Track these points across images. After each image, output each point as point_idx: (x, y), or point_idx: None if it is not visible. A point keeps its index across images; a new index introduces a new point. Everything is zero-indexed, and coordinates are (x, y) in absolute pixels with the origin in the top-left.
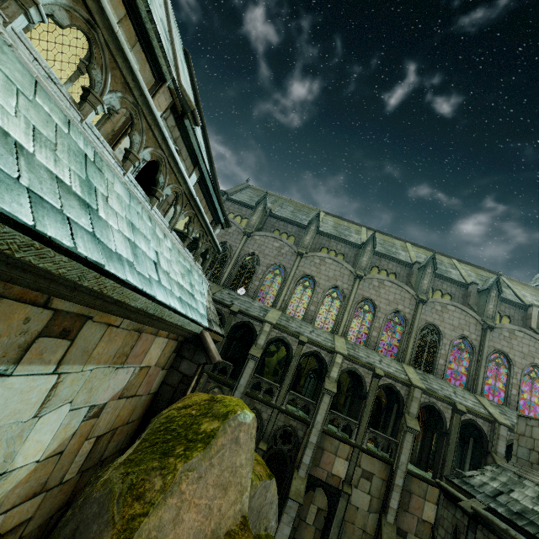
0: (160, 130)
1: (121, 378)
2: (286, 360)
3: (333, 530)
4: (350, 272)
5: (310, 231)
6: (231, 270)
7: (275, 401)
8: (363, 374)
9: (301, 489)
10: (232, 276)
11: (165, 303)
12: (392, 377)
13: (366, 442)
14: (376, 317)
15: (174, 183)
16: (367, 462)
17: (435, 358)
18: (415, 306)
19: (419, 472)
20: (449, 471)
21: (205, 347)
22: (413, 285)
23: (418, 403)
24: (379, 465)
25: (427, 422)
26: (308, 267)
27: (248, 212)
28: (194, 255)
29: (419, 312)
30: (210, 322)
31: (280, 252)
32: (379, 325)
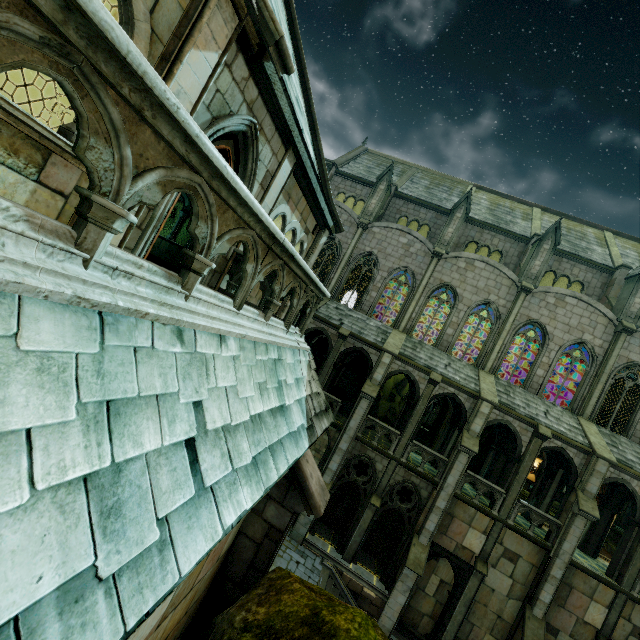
0: (172, 120)
1: (154, 615)
2: (410, 401)
3: (458, 609)
4: (512, 282)
5: (454, 219)
6: (340, 276)
7: (393, 451)
8: (518, 430)
9: (422, 559)
10: (342, 284)
11: (211, 547)
12: (563, 439)
13: (514, 517)
14: (544, 350)
15: (235, 226)
16: (512, 541)
17: (634, 413)
18: (613, 336)
19: (587, 563)
20: (635, 572)
21: (302, 488)
22: (613, 303)
23: (600, 480)
24: (529, 547)
25: (606, 498)
26: (448, 273)
27: (364, 191)
28: (285, 320)
29: (619, 347)
30: (312, 427)
31: (408, 251)
32: (548, 361)
